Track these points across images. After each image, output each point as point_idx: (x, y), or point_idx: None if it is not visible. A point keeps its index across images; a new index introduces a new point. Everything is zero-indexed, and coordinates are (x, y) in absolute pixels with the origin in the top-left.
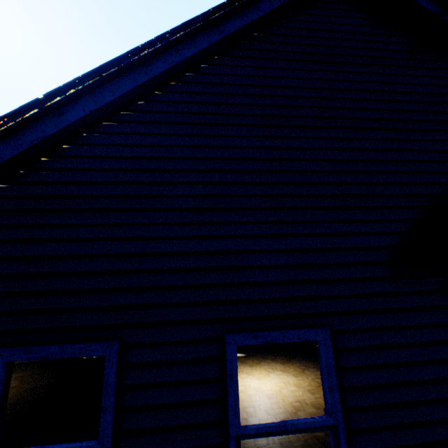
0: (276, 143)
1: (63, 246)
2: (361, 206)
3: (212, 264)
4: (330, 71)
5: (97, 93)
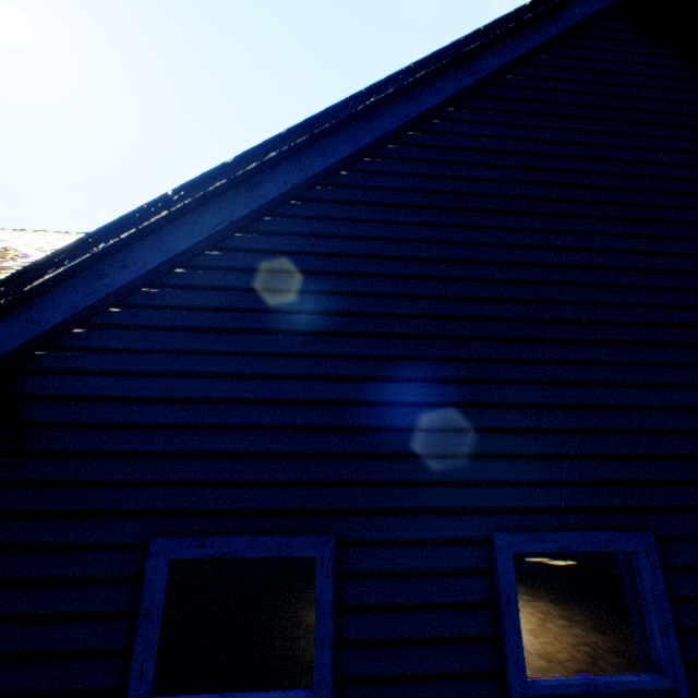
0: (548, 240)
1: (242, 385)
2: (684, 342)
3: (464, 423)
4: (620, 133)
5: (302, 158)
